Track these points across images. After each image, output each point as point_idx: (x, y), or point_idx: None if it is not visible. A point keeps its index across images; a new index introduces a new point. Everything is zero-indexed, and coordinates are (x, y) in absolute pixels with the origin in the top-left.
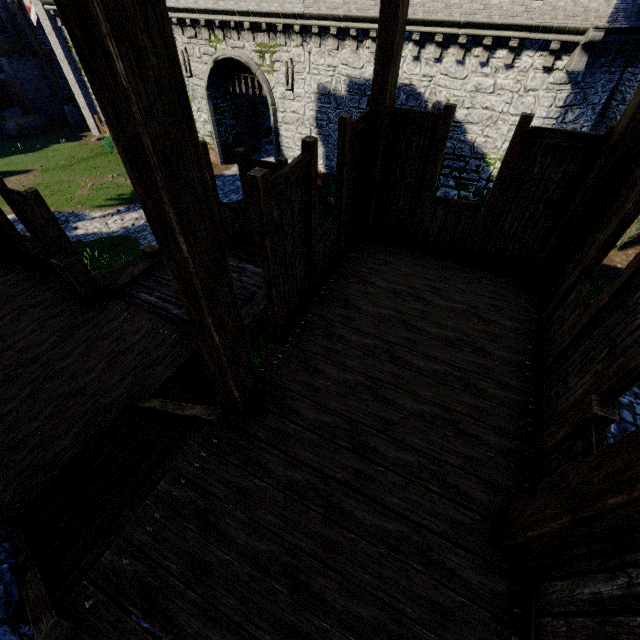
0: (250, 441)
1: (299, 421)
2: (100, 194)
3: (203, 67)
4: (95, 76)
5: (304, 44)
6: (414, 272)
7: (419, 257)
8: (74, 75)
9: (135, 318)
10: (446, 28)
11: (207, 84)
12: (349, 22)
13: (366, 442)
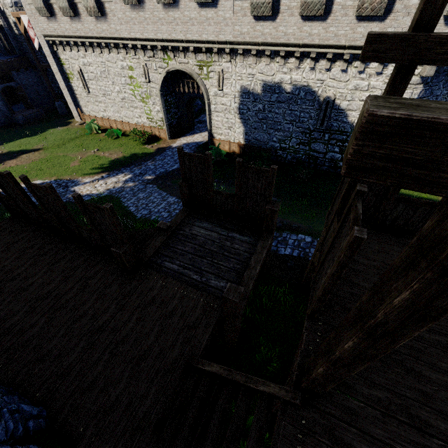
0: (329, 419)
1: (358, 397)
2: (87, 165)
3: (158, 76)
4: (445, 278)
5: (232, 60)
6: (383, 249)
7: (380, 235)
8: (64, 82)
9: (168, 285)
10: (335, 49)
11: (161, 87)
12: (265, 46)
13: (418, 416)
